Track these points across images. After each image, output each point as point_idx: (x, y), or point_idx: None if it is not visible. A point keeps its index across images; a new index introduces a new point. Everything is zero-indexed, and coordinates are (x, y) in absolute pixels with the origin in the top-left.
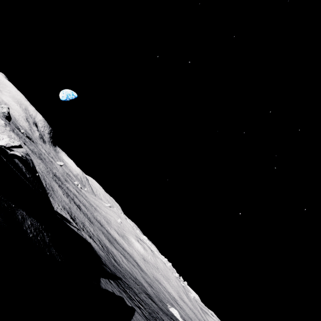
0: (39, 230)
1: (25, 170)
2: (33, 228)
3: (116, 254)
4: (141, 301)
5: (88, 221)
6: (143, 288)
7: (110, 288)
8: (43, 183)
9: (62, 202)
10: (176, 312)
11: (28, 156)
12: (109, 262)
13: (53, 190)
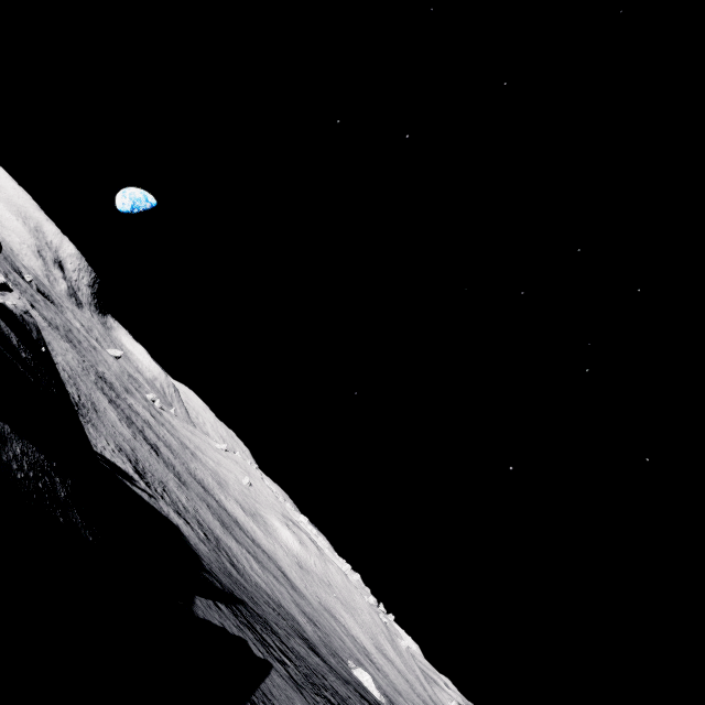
0: (44, 469)
1: (18, 342)
2: (28, 463)
3: (237, 552)
4: (288, 651)
5: (175, 480)
6: (296, 626)
7: (216, 618)
8: (74, 393)
9: (117, 437)
10: (367, 679)
11: (30, 316)
12: (219, 567)
13: (96, 410)
